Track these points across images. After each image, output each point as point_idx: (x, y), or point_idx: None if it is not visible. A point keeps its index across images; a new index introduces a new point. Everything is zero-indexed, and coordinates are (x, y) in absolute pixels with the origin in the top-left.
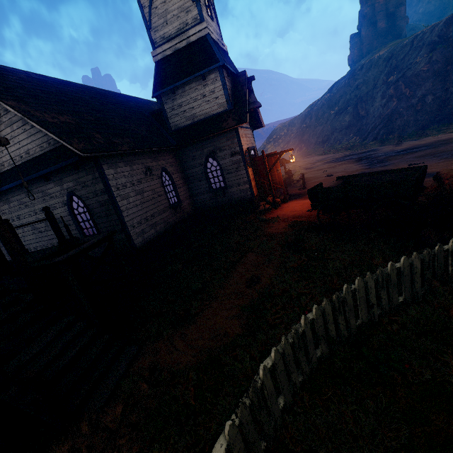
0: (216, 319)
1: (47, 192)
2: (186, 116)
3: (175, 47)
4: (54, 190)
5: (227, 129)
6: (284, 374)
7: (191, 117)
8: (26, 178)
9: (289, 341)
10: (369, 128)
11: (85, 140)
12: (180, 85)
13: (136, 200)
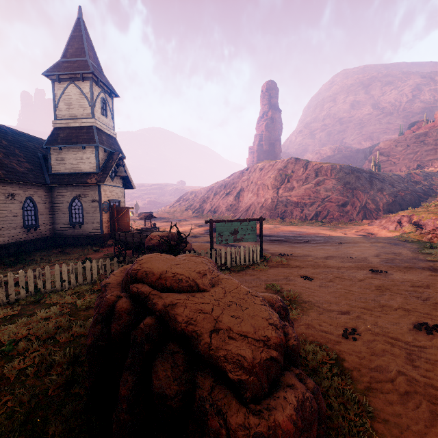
0: None
1: None
2: (66, 167)
3: (71, 124)
4: None
5: (90, 184)
6: None
7: (69, 168)
8: None
9: None
10: (240, 210)
11: None
12: (66, 147)
13: None
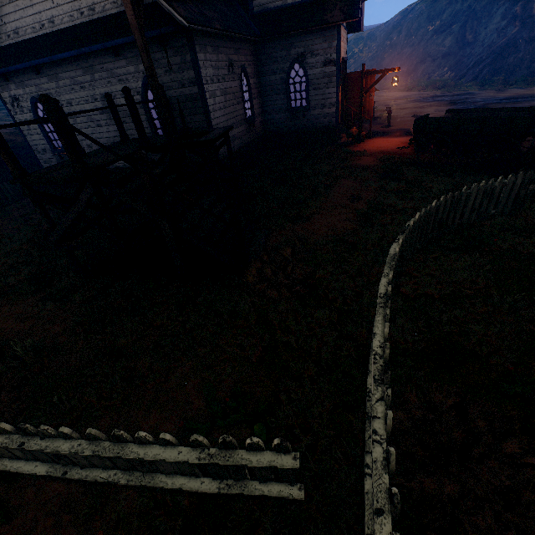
0: (329, 220)
1: (114, 72)
2: None
3: None
4: (125, 71)
5: (331, 24)
6: (415, 235)
7: None
8: (93, 47)
9: (423, 215)
10: (472, 62)
11: (180, 4)
12: None
13: (220, 102)
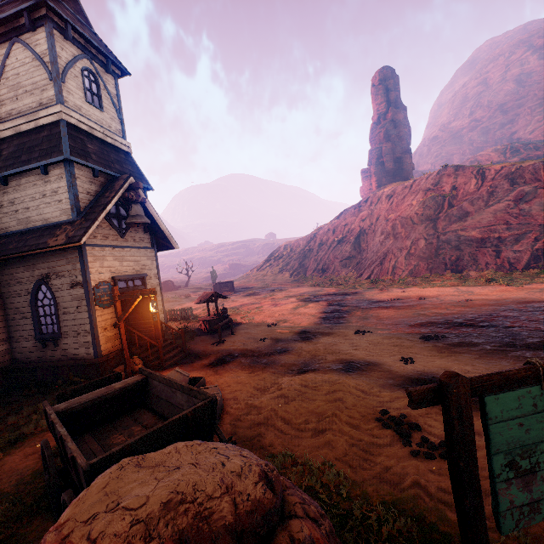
0: None
1: None
2: (18, 218)
3: (21, 127)
4: None
5: (52, 247)
6: None
7: (25, 220)
8: None
9: None
10: (367, 263)
11: None
12: (15, 176)
13: None
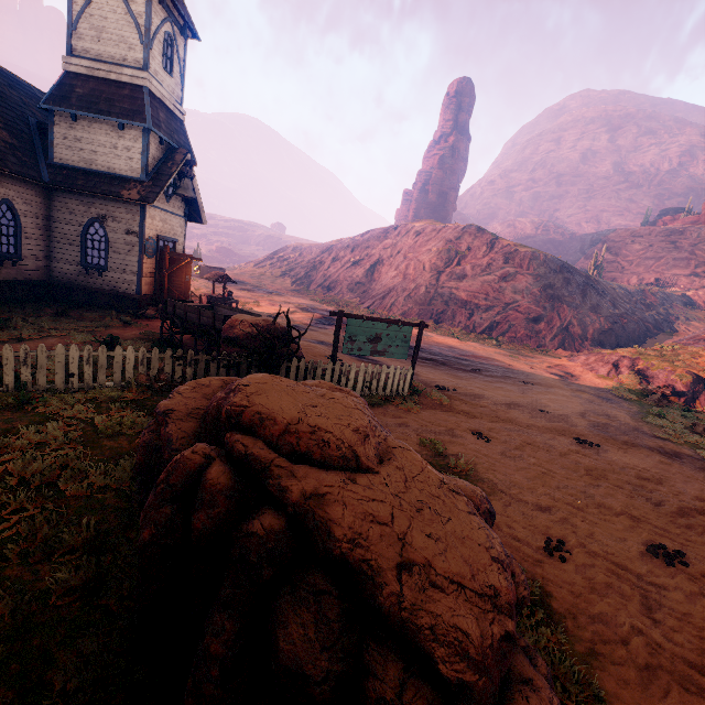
0: None
1: None
2: (82, 156)
3: (100, 72)
4: None
5: (126, 199)
6: None
7: (89, 161)
8: None
9: None
10: (372, 294)
11: None
12: (87, 117)
13: None
